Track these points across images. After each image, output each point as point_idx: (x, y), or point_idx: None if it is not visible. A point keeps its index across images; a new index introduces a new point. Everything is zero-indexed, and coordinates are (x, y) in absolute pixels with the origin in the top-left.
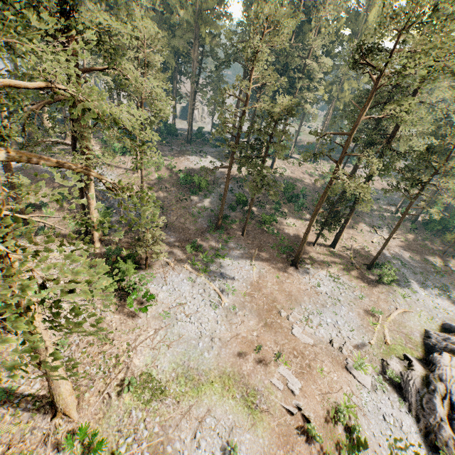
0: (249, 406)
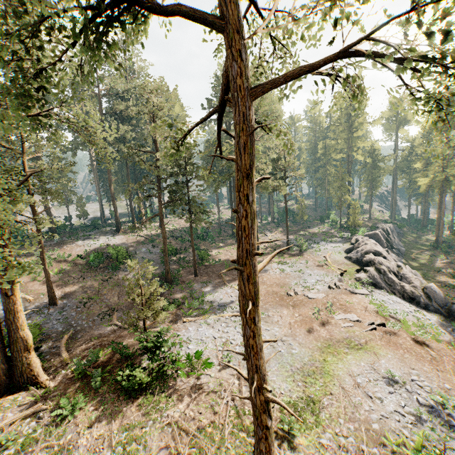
0: (358, 348)
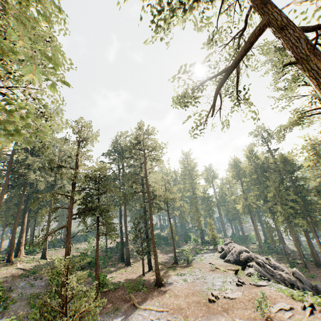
0: None
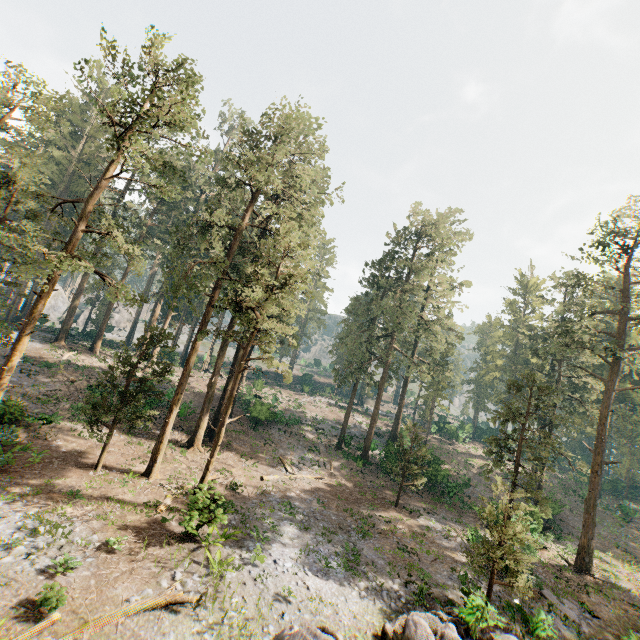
0: None
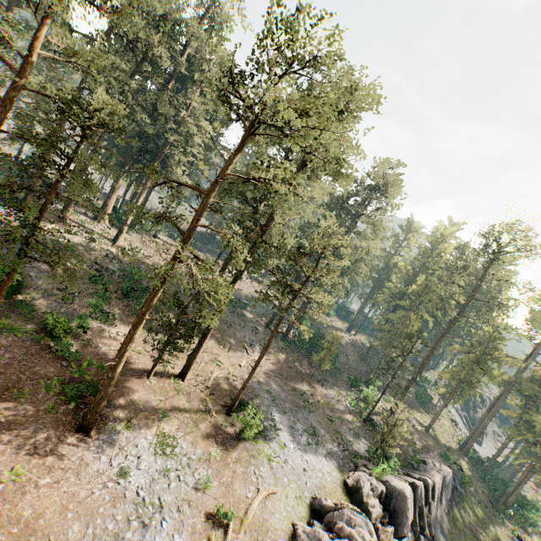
0: None
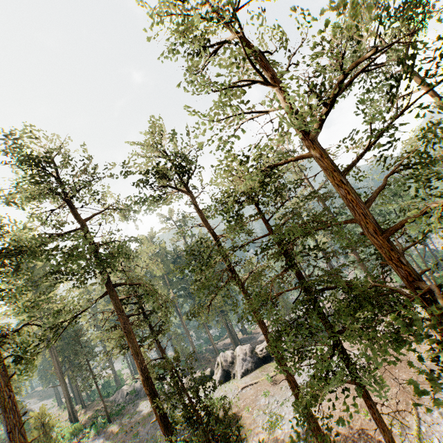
0: None
